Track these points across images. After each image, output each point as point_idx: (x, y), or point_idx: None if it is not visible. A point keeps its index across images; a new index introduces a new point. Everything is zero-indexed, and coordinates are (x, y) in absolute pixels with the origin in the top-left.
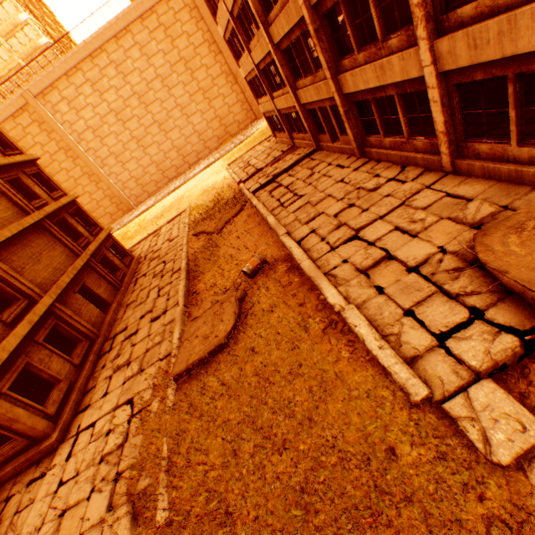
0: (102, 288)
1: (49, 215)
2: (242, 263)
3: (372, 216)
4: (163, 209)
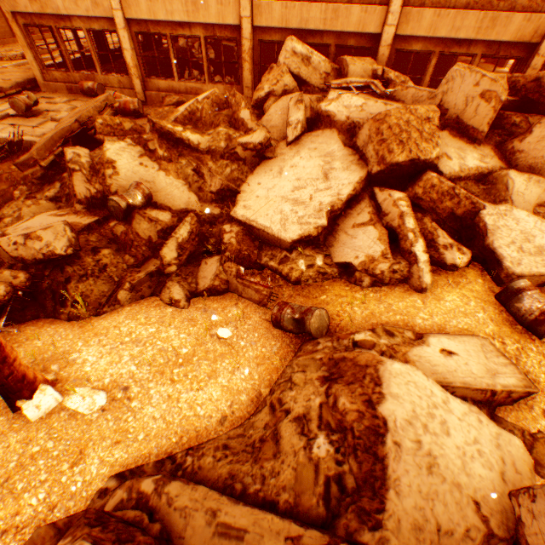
0: None
1: None
2: None
3: None
4: None
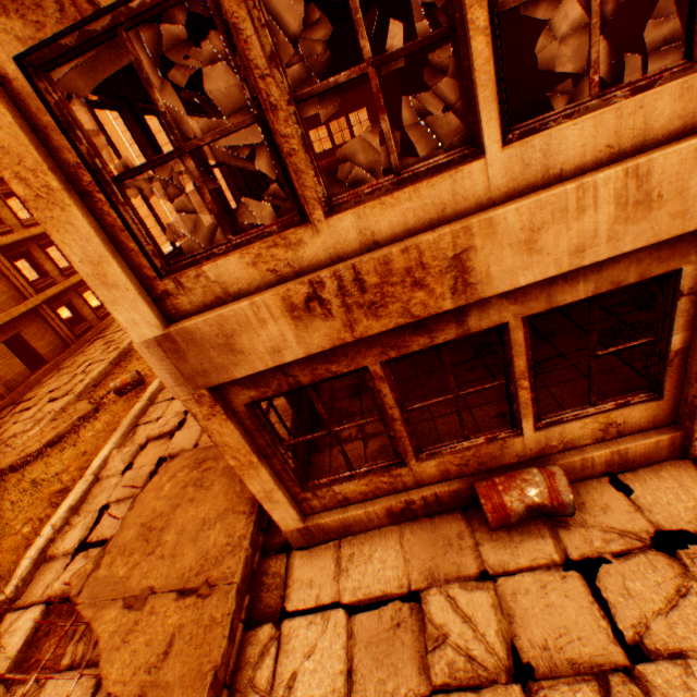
0: (44, 341)
1: (8, 245)
2: (145, 370)
3: None
4: None
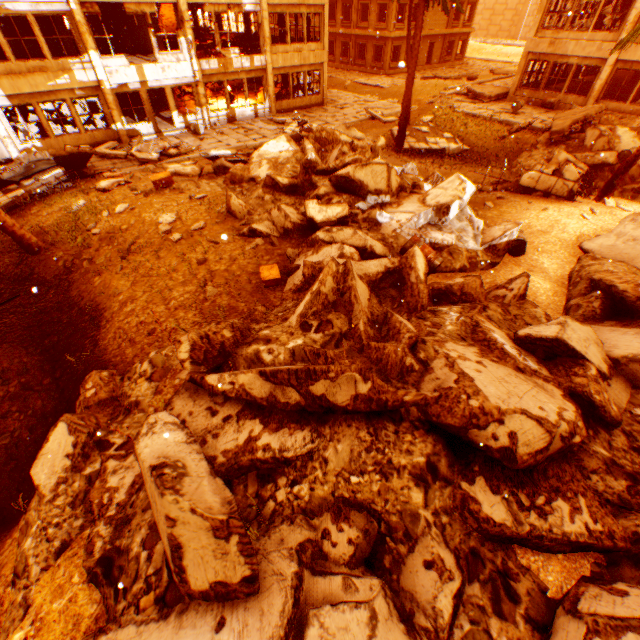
0: (435, 54)
1: None
2: None
3: (506, 87)
4: (516, 53)
